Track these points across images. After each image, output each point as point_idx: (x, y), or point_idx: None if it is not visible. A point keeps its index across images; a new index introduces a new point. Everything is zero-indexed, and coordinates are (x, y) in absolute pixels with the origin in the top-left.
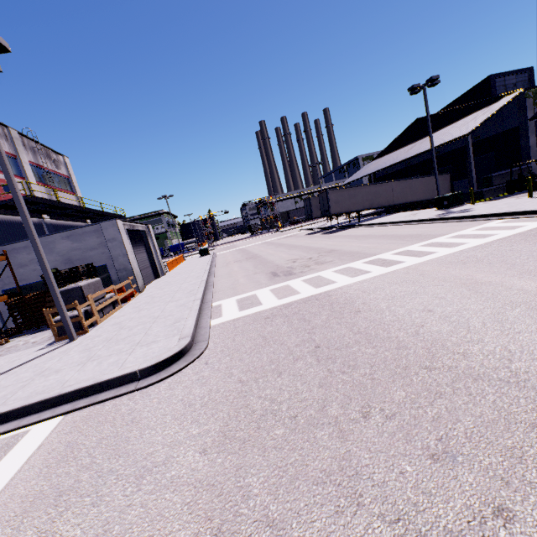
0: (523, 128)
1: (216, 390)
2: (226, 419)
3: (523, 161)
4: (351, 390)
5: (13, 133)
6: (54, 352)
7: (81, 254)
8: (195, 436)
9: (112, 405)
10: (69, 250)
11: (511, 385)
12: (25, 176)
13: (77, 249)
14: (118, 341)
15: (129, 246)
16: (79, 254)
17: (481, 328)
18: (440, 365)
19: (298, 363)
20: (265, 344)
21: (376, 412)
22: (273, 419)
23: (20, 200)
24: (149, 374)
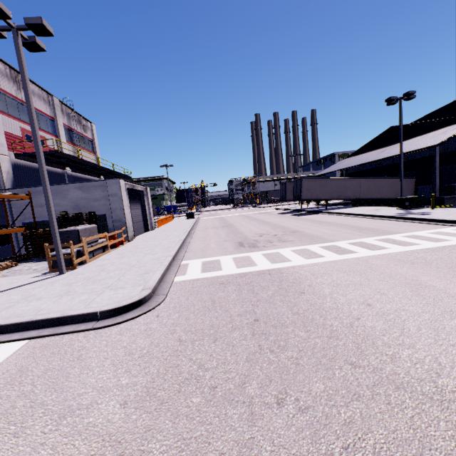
0: None
1: (156, 344)
2: (154, 375)
3: None
4: (273, 371)
5: (55, 101)
6: (44, 281)
7: (88, 203)
8: (123, 386)
9: (68, 339)
10: (78, 198)
11: (434, 403)
12: (58, 135)
13: (85, 198)
14: (95, 281)
15: (127, 202)
16: (86, 203)
17: (415, 332)
18: (366, 364)
19: (234, 333)
20: (212, 308)
21: (290, 401)
22: (195, 385)
23: (40, 153)
24: (108, 317)
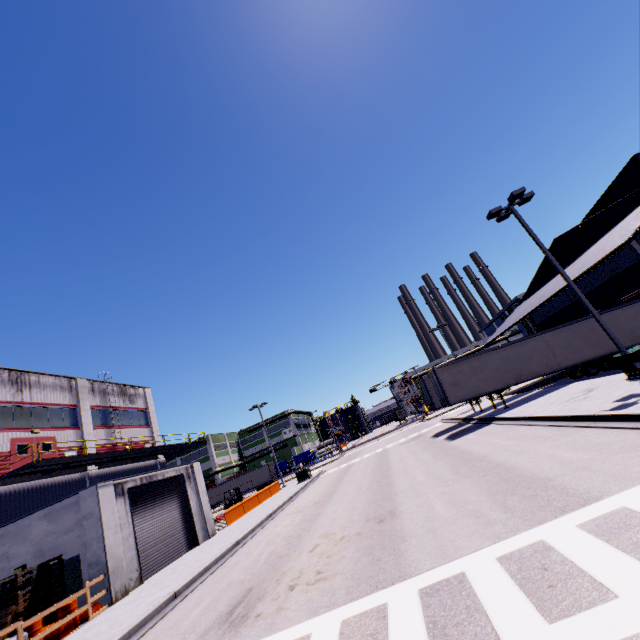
0: None
1: None
2: None
3: None
4: None
5: (81, 382)
6: None
7: (55, 540)
8: None
9: None
10: (43, 535)
11: None
12: (81, 424)
13: (52, 533)
14: None
15: (117, 518)
16: (52, 540)
17: None
18: None
19: None
20: None
21: None
22: None
23: None
24: None
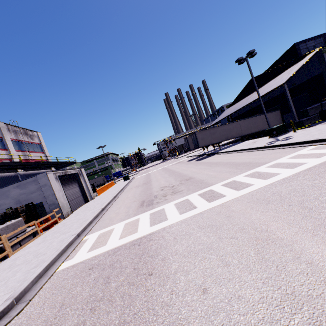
0: (325, 73)
1: None
2: None
3: None
4: None
5: (1, 124)
6: None
7: (26, 197)
8: None
9: None
10: (18, 195)
11: None
12: (7, 148)
13: (23, 194)
14: None
15: (58, 187)
16: (25, 197)
17: None
18: None
19: None
20: (50, 322)
21: None
22: None
23: None
24: None
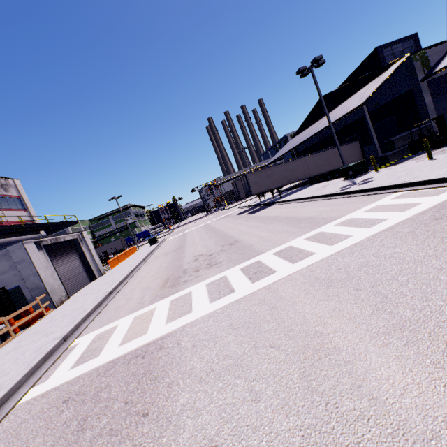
0: (416, 90)
1: None
2: None
3: (422, 120)
4: None
5: None
6: None
7: None
8: None
9: None
10: None
11: None
12: None
13: None
14: None
15: (43, 263)
16: None
17: None
18: None
19: None
20: None
21: None
22: None
23: None
24: None
